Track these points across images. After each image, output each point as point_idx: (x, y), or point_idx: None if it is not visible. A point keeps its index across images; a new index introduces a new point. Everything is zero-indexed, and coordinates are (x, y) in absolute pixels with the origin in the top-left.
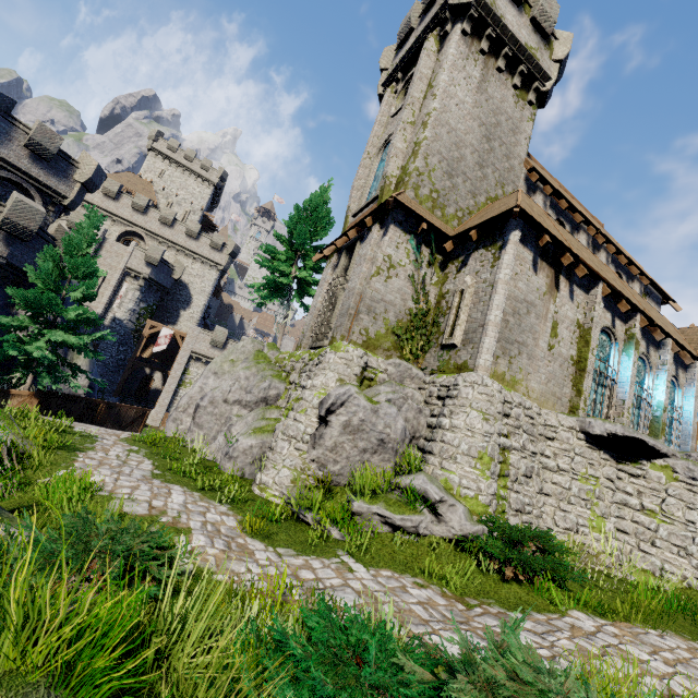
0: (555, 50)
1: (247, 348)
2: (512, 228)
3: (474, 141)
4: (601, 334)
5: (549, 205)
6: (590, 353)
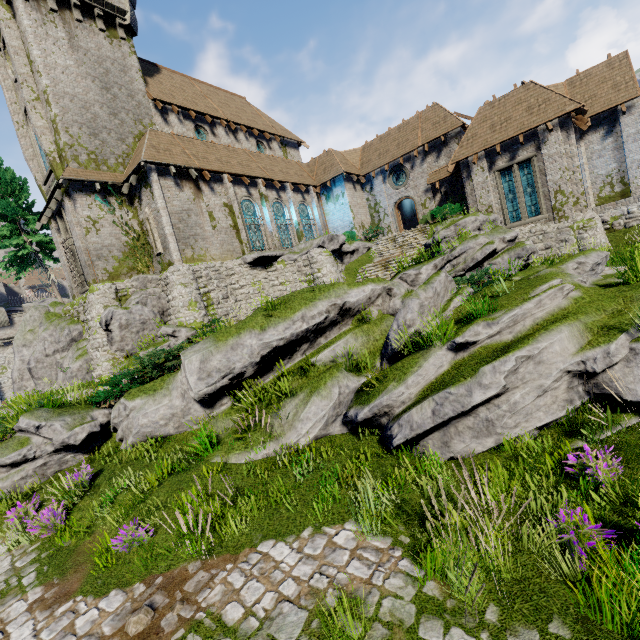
0: None
1: (35, 316)
2: (149, 172)
3: (97, 96)
4: (244, 202)
5: (184, 118)
6: (238, 219)
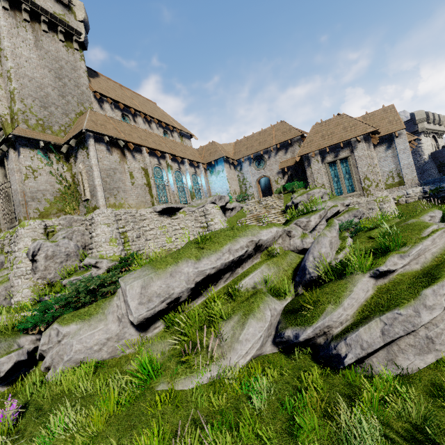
0: (77, 13)
1: None
2: (88, 138)
3: (51, 82)
4: (156, 168)
5: (115, 107)
6: (151, 179)
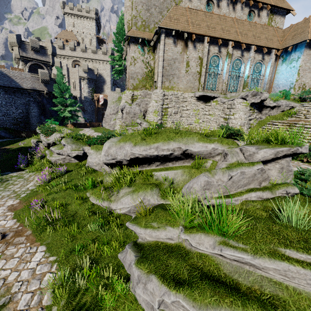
0: None
1: (117, 96)
2: (161, 34)
3: None
4: (213, 57)
5: None
6: (202, 68)
